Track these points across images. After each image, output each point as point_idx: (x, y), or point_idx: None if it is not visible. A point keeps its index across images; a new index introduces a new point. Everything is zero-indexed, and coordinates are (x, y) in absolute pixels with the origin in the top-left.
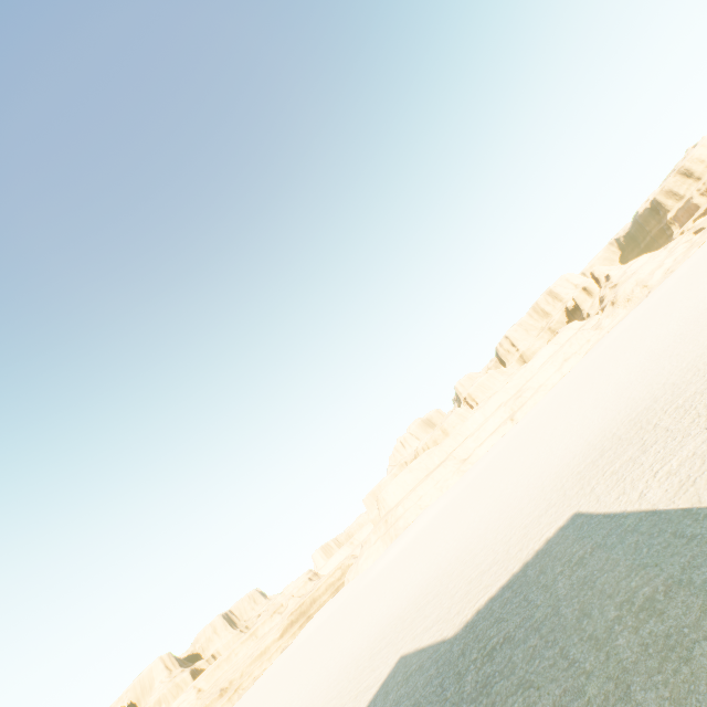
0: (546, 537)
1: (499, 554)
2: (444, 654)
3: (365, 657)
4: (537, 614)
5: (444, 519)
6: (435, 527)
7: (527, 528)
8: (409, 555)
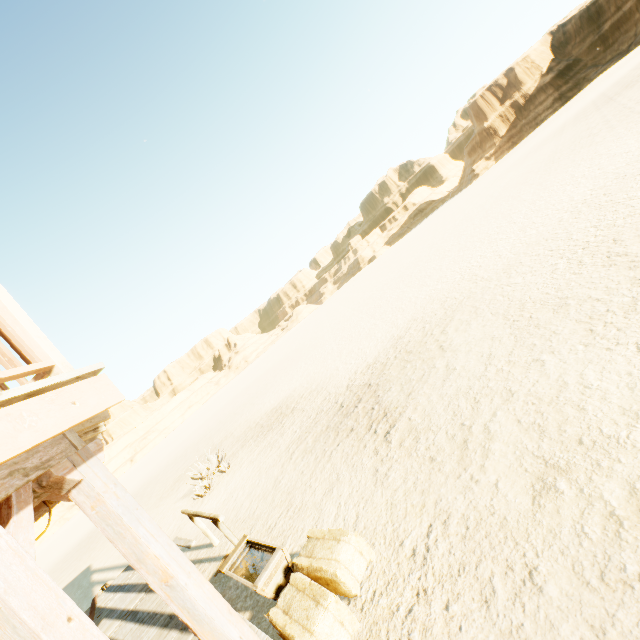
0: None
1: None
2: None
3: None
4: None
5: None
6: None
7: None
8: None
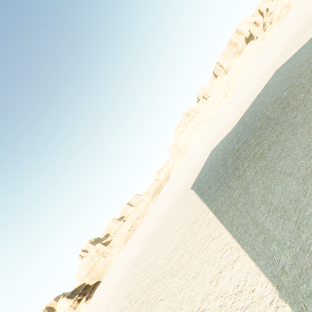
0: (264, 85)
1: (242, 107)
2: (232, 131)
3: (194, 166)
4: (270, 91)
5: (207, 135)
6: (204, 139)
7: (253, 94)
8: (195, 151)
